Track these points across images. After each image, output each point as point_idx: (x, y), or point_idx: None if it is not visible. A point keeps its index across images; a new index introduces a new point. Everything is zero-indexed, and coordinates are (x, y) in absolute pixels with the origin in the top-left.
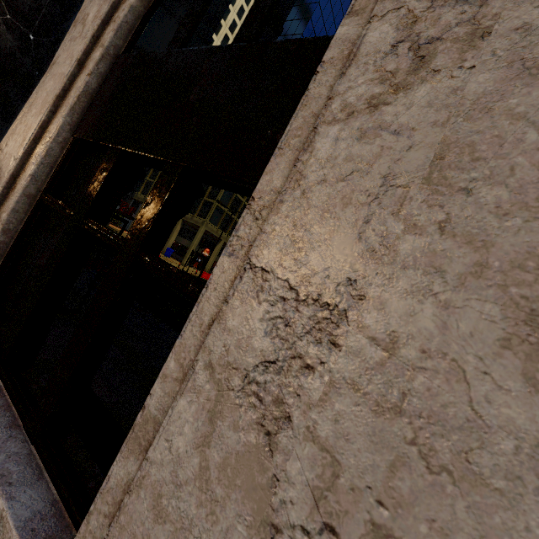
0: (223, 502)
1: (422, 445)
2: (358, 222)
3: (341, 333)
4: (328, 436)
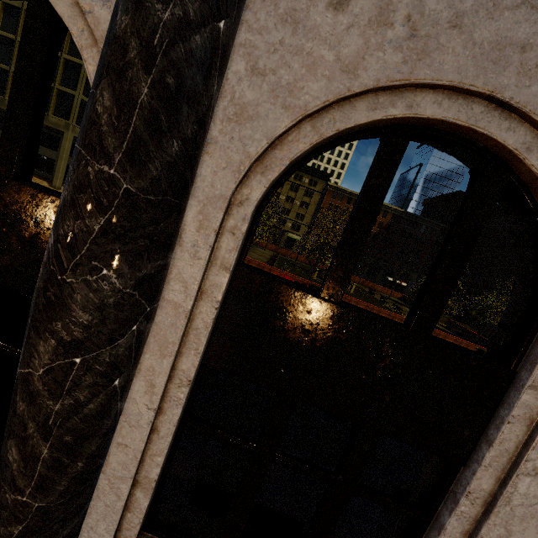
0: None
1: None
2: (537, 526)
3: None
4: None
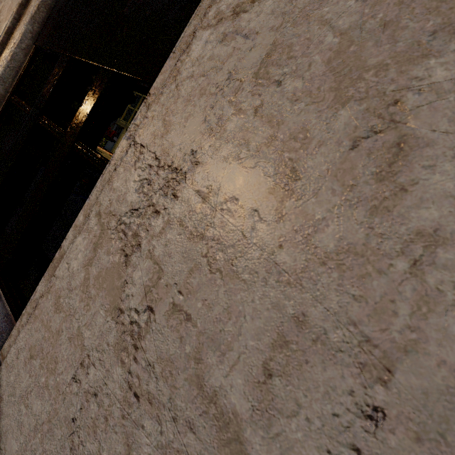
0: (95, 298)
1: (210, 257)
2: (206, 108)
3: (180, 188)
4: (159, 255)
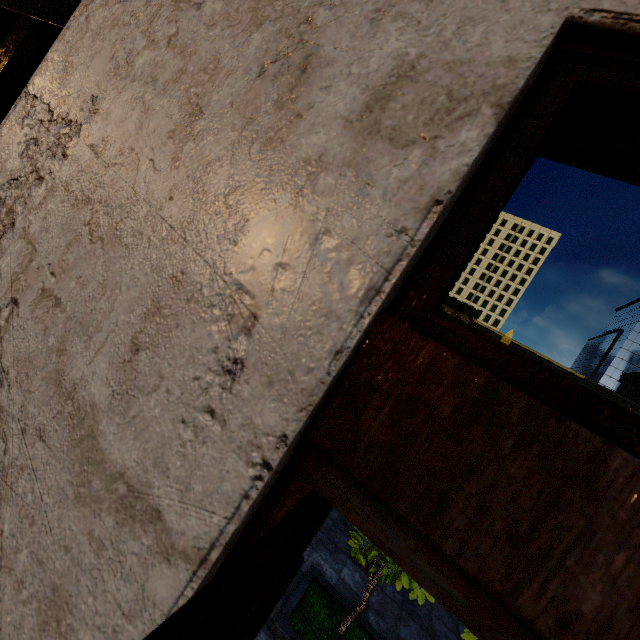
0: None
1: (93, 224)
2: (117, 43)
3: (72, 144)
4: (35, 232)
